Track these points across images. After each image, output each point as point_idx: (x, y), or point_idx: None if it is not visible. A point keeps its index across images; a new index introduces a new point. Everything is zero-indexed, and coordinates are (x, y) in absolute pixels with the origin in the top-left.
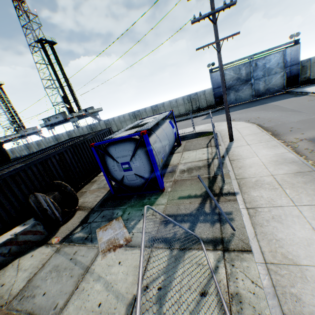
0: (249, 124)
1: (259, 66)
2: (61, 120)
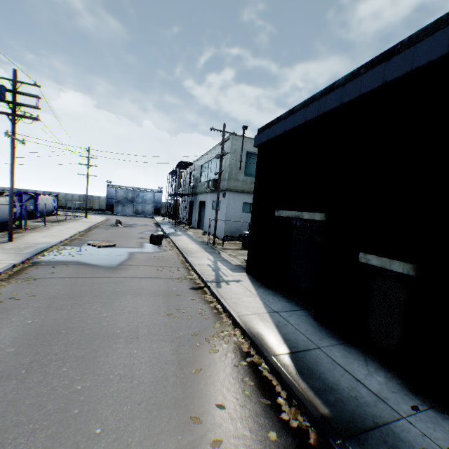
0: (105, 217)
1: (140, 195)
2: None
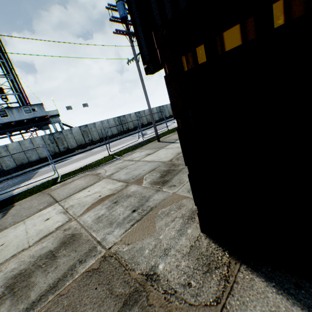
0: None
1: None
2: (39, 116)
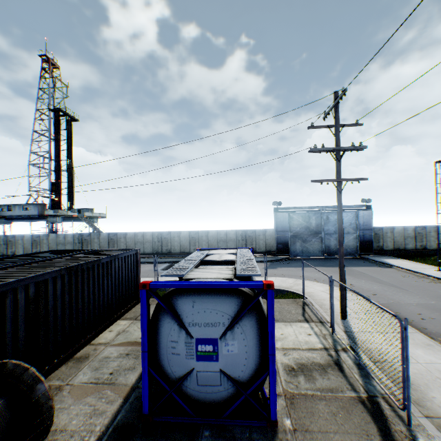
0: (349, 293)
1: (330, 220)
2: (32, 215)
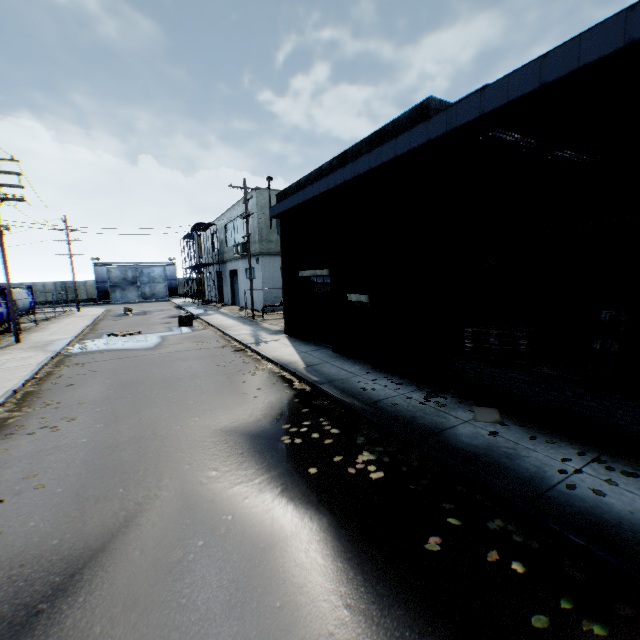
0: (104, 308)
1: (145, 273)
2: None
